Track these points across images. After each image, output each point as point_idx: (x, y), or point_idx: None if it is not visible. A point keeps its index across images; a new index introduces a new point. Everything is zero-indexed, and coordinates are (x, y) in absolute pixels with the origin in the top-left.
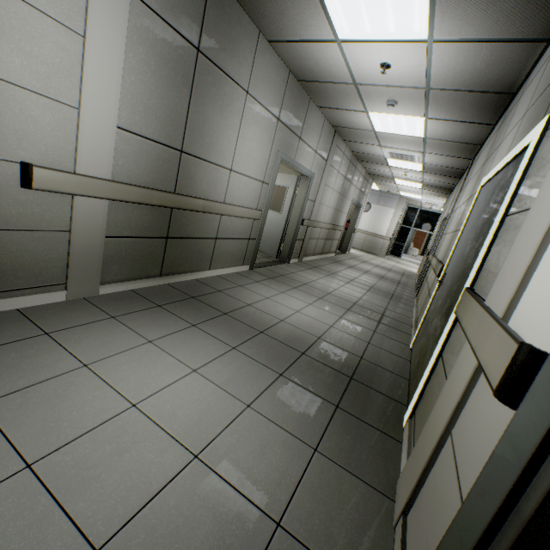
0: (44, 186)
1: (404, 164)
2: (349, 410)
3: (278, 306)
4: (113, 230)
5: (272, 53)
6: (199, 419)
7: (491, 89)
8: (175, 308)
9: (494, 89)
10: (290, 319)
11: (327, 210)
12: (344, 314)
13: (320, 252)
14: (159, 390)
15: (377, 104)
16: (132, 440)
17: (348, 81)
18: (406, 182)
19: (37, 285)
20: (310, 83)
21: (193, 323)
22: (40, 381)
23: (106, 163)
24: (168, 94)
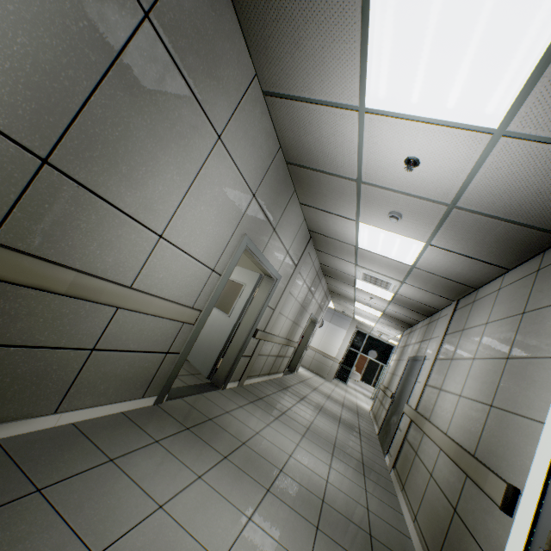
0: None
1: (373, 289)
2: None
3: (178, 544)
4: None
5: (265, 112)
6: None
7: (538, 224)
8: None
9: (543, 224)
10: None
11: (286, 321)
12: (312, 549)
13: (268, 371)
14: None
15: (375, 214)
16: None
17: (351, 175)
18: (367, 307)
19: None
20: (301, 169)
21: None
22: None
23: None
24: (42, 32)
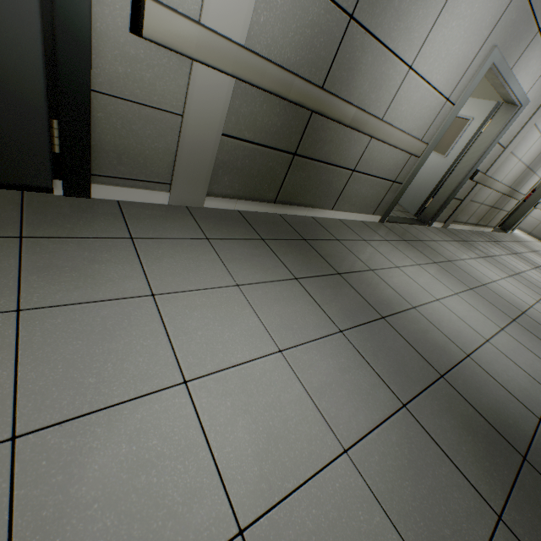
0: (156, 36)
1: None
2: (523, 537)
3: (410, 283)
4: (233, 128)
5: None
6: (265, 448)
7: None
8: (280, 247)
9: None
10: (425, 308)
11: (516, 165)
12: (506, 325)
13: (475, 222)
14: (225, 368)
15: None
16: (160, 449)
17: None
18: None
19: (140, 178)
20: None
21: (296, 275)
22: (95, 299)
23: (241, 15)
24: None
